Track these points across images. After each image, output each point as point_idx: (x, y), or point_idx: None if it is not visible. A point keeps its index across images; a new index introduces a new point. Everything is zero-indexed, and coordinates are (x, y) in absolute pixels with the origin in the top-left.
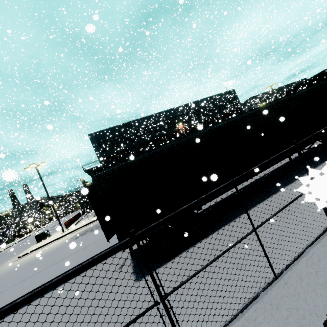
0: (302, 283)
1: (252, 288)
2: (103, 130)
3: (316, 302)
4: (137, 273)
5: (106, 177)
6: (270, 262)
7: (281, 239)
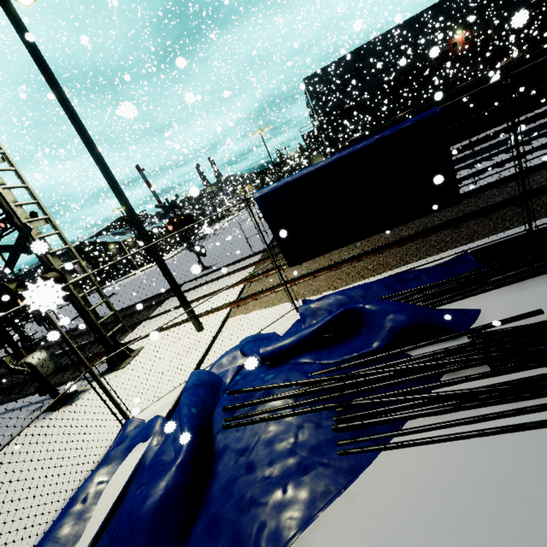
0: None
1: None
2: (324, 67)
3: None
4: None
5: (359, 141)
6: None
7: None
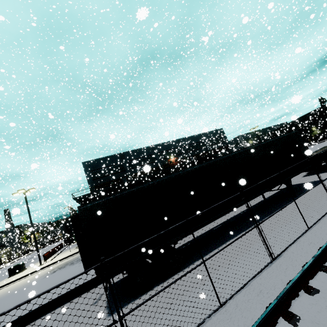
0: (236, 309)
1: (201, 316)
2: (98, 158)
3: (240, 323)
4: (102, 294)
5: (91, 209)
6: (215, 291)
7: (234, 273)
